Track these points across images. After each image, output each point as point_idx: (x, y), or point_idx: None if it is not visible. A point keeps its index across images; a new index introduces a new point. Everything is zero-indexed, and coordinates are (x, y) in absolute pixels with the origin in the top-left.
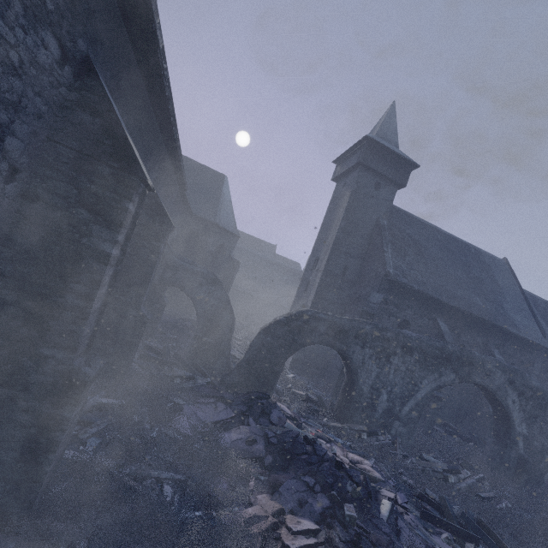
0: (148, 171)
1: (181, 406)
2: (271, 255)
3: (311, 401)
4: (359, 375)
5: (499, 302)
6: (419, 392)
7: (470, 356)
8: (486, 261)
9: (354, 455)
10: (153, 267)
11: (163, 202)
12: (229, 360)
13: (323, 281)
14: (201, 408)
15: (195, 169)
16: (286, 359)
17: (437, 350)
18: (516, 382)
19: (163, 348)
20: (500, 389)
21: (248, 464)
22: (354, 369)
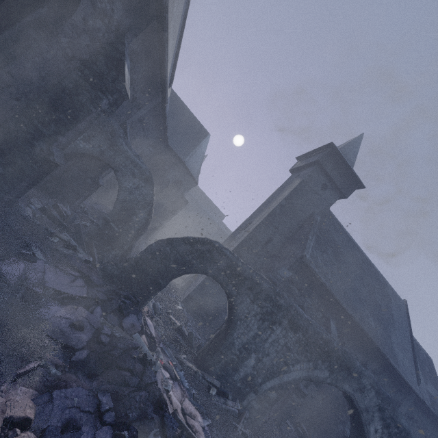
0: (127, 30)
1: (36, 259)
2: (218, 221)
3: (181, 333)
4: (237, 327)
5: (389, 333)
6: (287, 374)
7: (351, 362)
8: (389, 294)
9: (191, 406)
10: (86, 114)
11: (139, 94)
12: (126, 257)
13: (246, 241)
14: (56, 273)
15: (189, 118)
16: (175, 276)
17: (322, 340)
18: (386, 411)
19: (71, 214)
20: (368, 410)
21: (52, 347)
22: (234, 318)
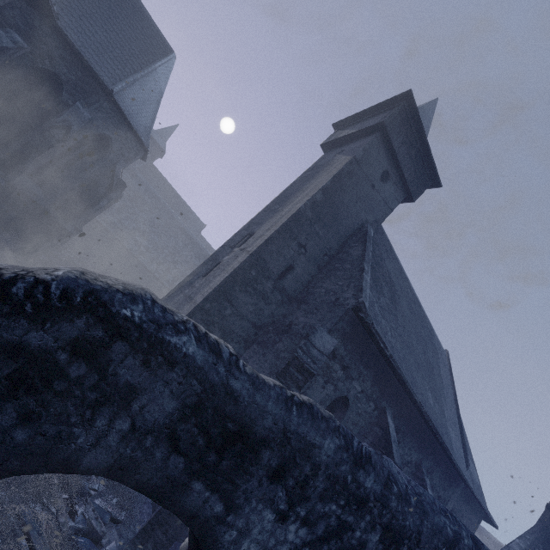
0: None
1: None
2: (195, 232)
3: None
4: None
5: (443, 407)
6: None
7: None
8: (436, 346)
9: None
10: None
11: None
12: None
13: (243, 269)
14: None
15: (126, 0)
16: None
17: (446, 546)
18: None
19: None
20: None
21: None
22: None
